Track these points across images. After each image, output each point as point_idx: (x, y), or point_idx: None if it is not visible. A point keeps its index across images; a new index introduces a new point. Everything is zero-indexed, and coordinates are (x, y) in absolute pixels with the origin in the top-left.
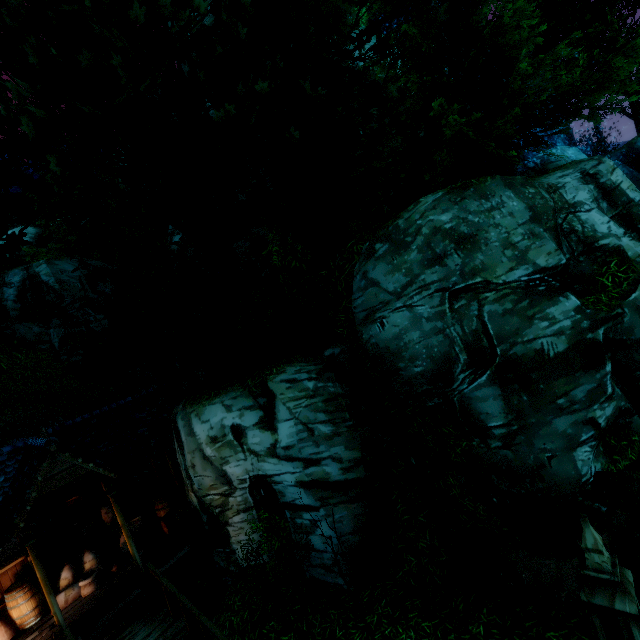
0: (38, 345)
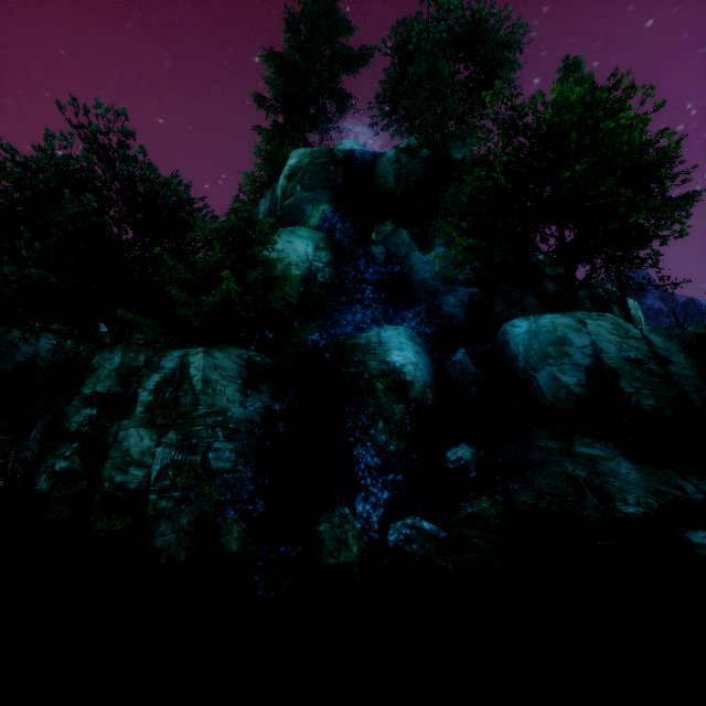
0: None
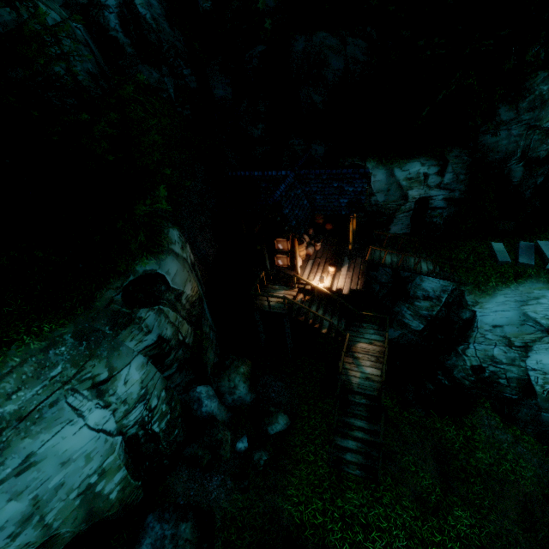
0: (160, 93)
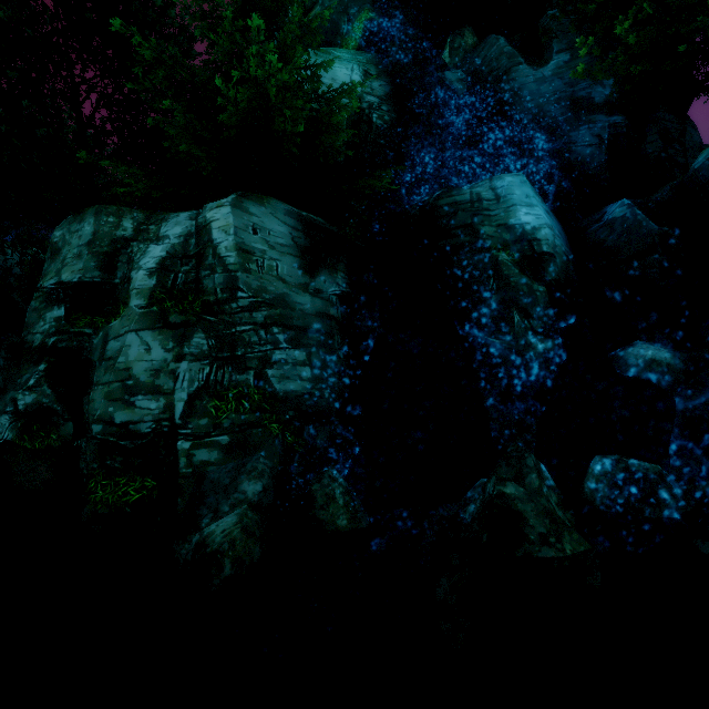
0: None
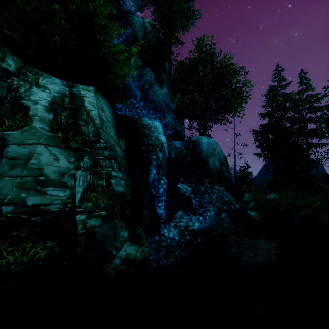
0: None
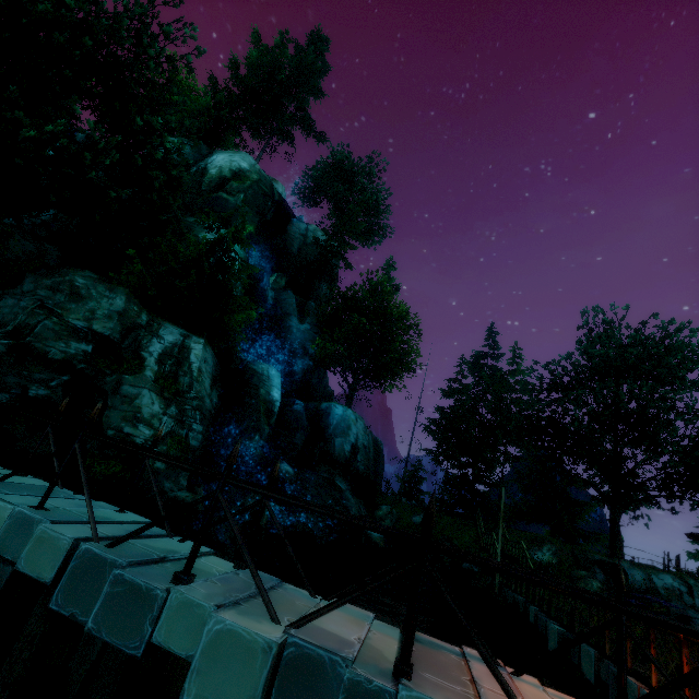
0: None
